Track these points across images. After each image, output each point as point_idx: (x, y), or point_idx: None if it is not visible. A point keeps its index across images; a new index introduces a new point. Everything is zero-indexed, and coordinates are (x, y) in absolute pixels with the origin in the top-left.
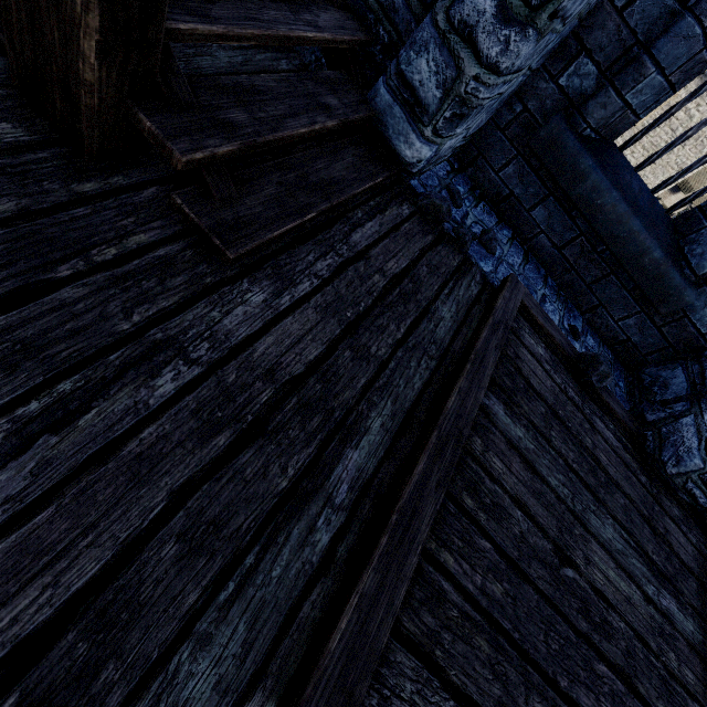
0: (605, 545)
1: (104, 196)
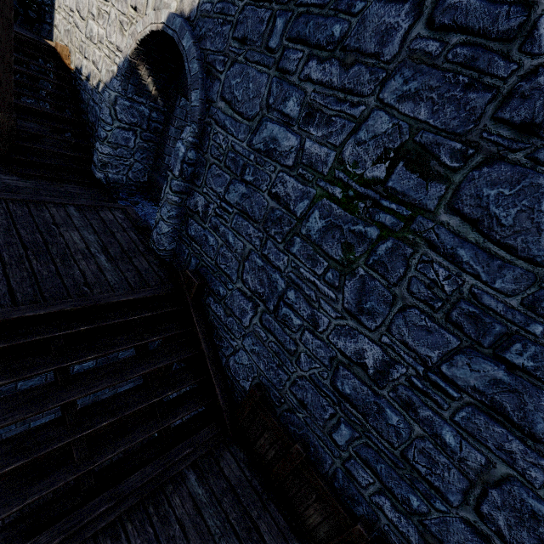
0: (84, 237)
1: None
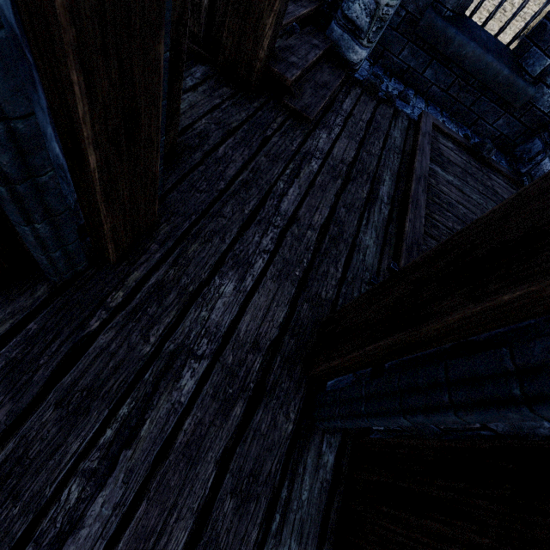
0: None
1: (260, 107)
